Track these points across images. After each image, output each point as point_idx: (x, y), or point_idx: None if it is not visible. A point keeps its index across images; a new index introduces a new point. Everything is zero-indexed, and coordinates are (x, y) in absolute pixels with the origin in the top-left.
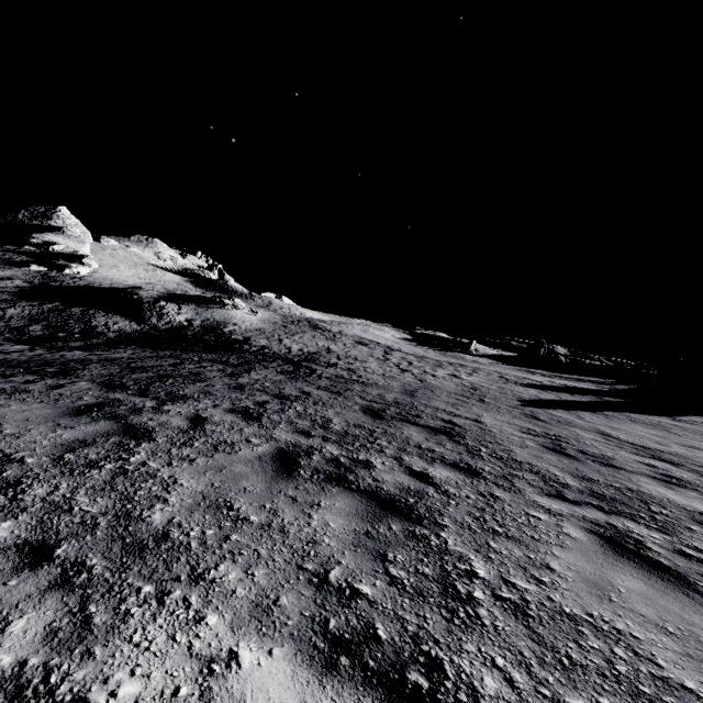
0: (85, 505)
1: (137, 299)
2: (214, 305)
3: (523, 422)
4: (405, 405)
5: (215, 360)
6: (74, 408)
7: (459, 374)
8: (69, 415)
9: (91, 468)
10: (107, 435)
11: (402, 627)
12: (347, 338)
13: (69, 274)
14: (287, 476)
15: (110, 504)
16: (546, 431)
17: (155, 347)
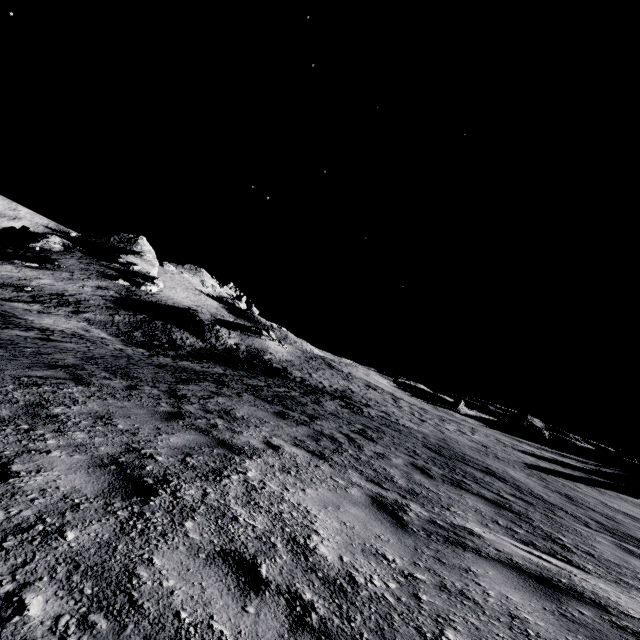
0: (365, 470)
1: (200, 320)
2: (253, 334)
3: (537, 480)
4: (449, 450)
5: (286, 387)
6: (273, 413)
7: (464, 430)
8: (281, 418)
9: (340, 453)
10: (318, 435)
11: (544, 545)
12: (358, 380)
13: (144, 290)
14: (431, 478)
15: (374, 472)
16: (558, 489)
17: (227, 365)
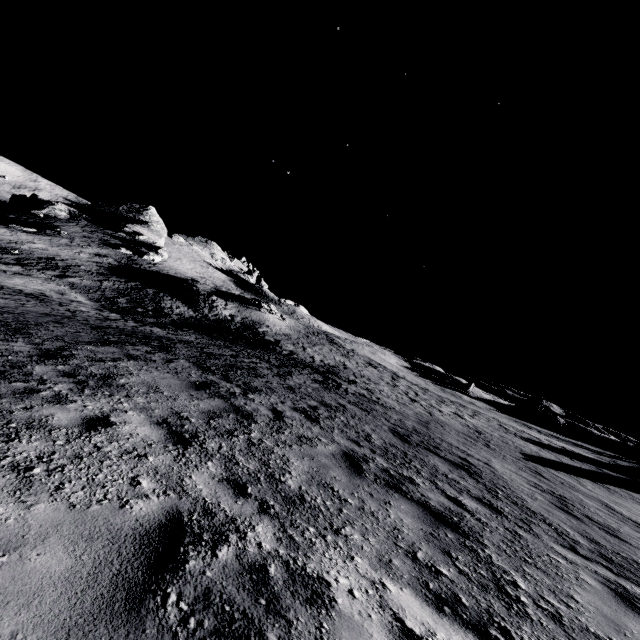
0: (244, 462)
1: (196, 290)
2: (253, 307)
3: (529, 475)
4: (424, 435)
5: (260, 358)
6: (191, 382)
7: (462, 414)
8: (193, 388)
9: (232, 435)
10: (226, 411)
11: (477, 602)
12: (359, 357)
13: (147, 259)
14: (358, 475)
15: (258, 466)
16: (551, 489)
17: (209, 335)
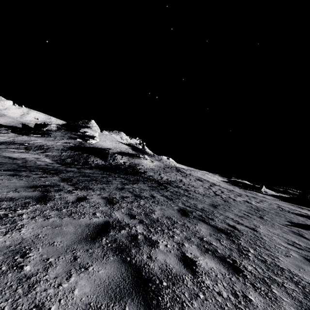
0: None
1: (107, 152)
2: (136, 157)
3: (290, 236)
4: (207, 212)
5: (124, 178)
6: (35, 185)
7: (250, 201)
8: (27, 187)
9: None
10: (27, 198)
11: None
12: (192, 177)
13: (88, 142)
14: (91, 239)
15: None
16: (309, 246)
17: (105, 171)
